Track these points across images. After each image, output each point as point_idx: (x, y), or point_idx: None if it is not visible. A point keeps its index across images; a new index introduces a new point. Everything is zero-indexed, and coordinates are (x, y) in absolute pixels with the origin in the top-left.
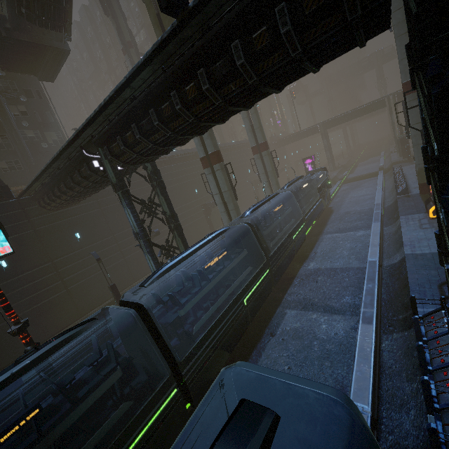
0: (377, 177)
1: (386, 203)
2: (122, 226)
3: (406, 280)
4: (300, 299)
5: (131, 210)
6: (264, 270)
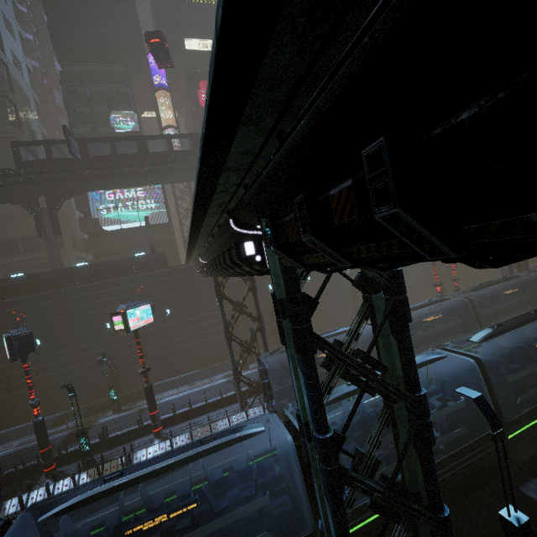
0: None
1: None
2: None
3: None
4: None
5: None
6: None
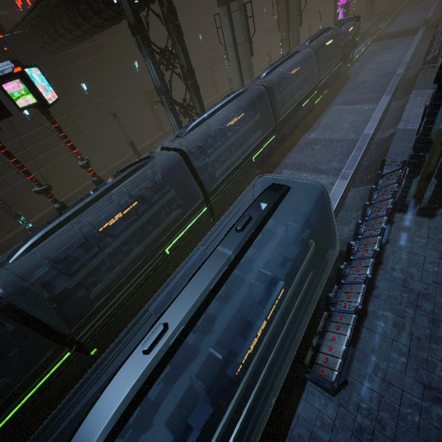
0: (415, 35)
1: (408, 74)
2: (125, 79)
3: (387, 150)
4: (296, 163)
5: (152, 61)
6: (272, 135)
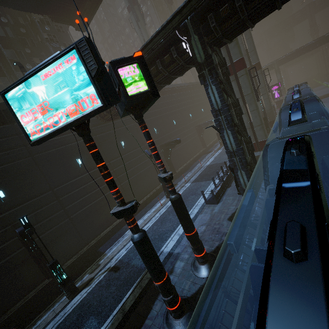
0: None
1: None
2: None
3: None
4: None
5: (216, 87)
6: None
